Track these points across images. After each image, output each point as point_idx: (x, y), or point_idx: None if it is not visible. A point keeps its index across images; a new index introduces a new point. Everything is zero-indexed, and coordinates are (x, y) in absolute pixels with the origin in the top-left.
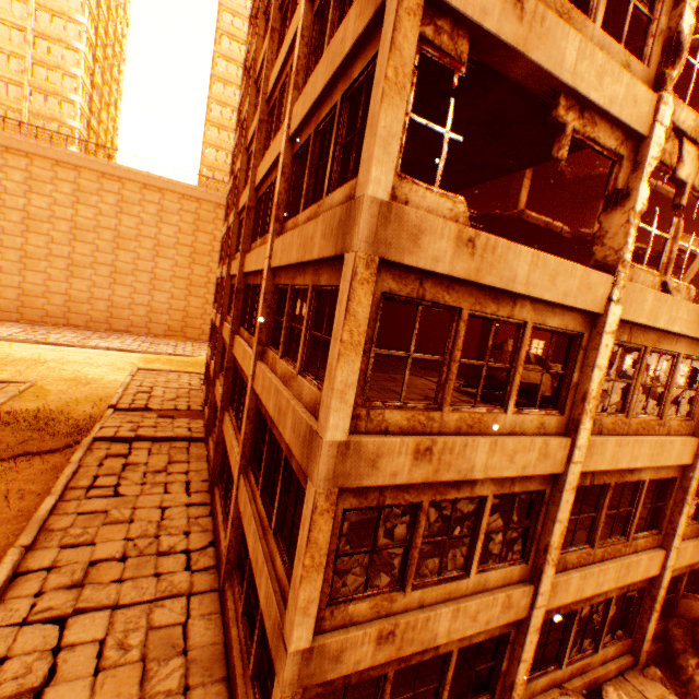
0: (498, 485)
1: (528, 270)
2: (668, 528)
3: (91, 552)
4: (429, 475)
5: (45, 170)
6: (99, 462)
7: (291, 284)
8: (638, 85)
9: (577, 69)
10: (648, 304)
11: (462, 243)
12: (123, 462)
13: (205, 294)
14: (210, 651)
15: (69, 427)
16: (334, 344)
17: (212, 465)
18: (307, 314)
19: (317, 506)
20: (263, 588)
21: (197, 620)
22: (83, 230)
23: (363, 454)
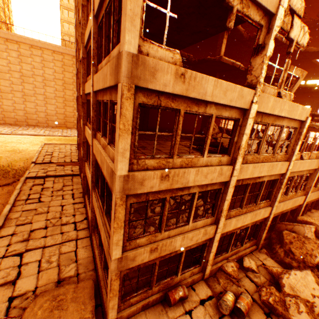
0: (200, 188)
1: (212, 89)
2: (273, 198)
3: (30, 226)
4: (168, 186)
5: None
6: (30, 188)
7: (102, 100)
8: None
9: None
10: (270, 103)
11: (178, 76)
12: (42, 187)
13: (73, 105)
14: (87, 260)
15: (13, 173)
16: (117, 130)
17: (83, 186)
18: (109, 115)
19: (117, 203)
20: (103, 236)
21: (80, 249)
22: (2, 73)
23: (136, 180)
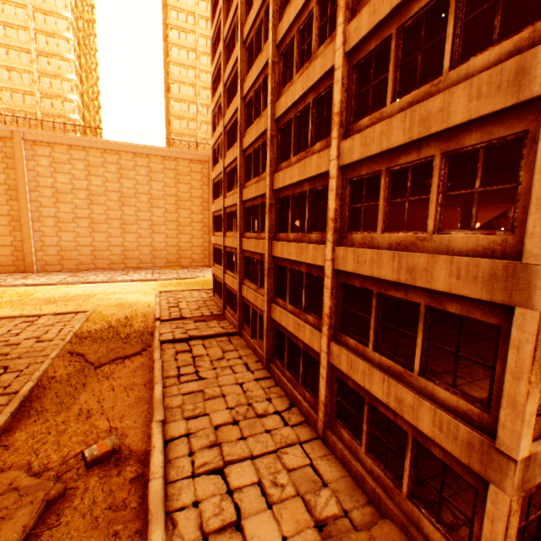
0: None
1: None
2: None
3: (208, 420)
4: None
5: (63, 154)
6: (174, 357)
7: (385, 168)
8: None
9: None
10: None
11: None
12: (190, 356)
13: (191, 231)
14: (344, 483)
15: (136, 337)
16: None
17: (265, 348)
18: (437, 180)
19: (540, 327)
20: (426, 419)
21: (319, 461)
22: (96, 196)
23: None
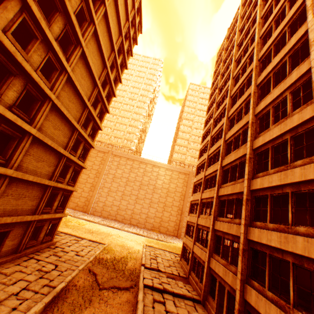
0: None
1: None
2: None
3: None
4: None
5: (123, 161)
6: (152, 304)
7: None
8: None
9: None
10: None
11: None
12: (164, 308)
13: (170, 210)
14: None
15: (127, 273)
16: None
17: None
18: None
19: None
20: None
21: None
22: (130, 181)
23: None
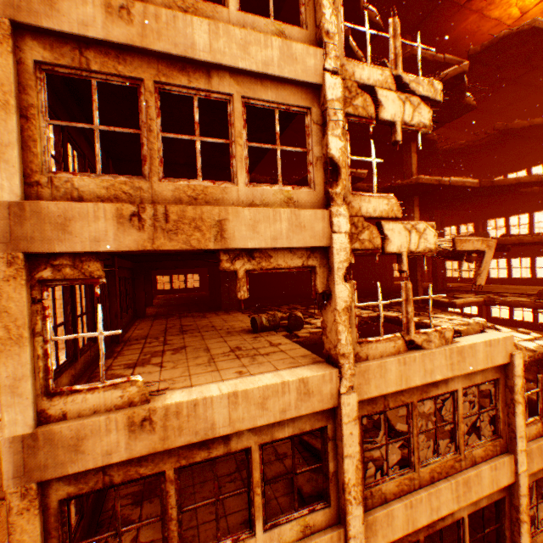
0: None
1: (228, 410)
2: None
3: None
4: None
5: None
6: None
7: None
8: (302, 212)
9: (224, 232)
10: (392, 372)
11: (137, 424)
12: None
13: None
14: None
15: None
16: None
17: None
18: None
19: None
20: None
21: None
22: None
23: None
